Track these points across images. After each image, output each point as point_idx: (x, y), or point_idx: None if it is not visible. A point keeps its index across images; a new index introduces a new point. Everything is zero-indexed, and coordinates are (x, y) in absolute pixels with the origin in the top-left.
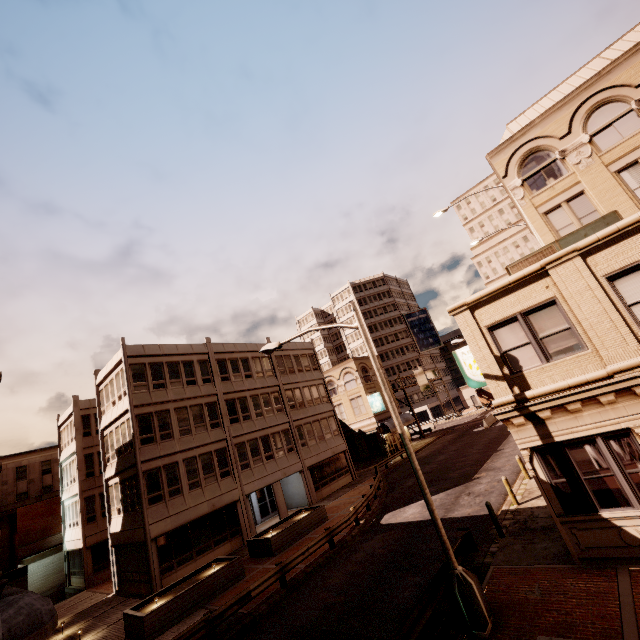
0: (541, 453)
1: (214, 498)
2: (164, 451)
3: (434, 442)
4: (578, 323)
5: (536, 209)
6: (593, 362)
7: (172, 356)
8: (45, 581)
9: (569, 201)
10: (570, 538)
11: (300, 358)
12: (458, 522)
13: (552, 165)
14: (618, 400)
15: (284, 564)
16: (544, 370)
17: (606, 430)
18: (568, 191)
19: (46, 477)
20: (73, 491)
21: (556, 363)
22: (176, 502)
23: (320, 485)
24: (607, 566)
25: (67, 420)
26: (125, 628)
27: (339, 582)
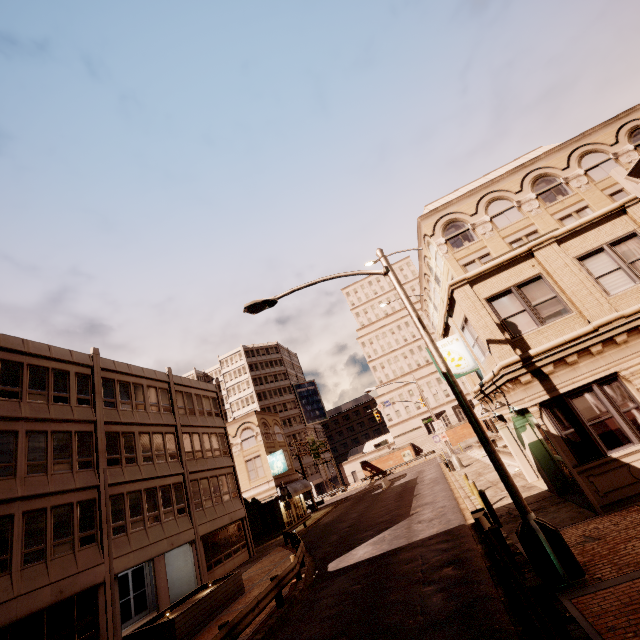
0: (548, 408)
1: (64, 579)
2: None
3: (333, 510)
4: (562, 292)
5: (457, 261)
6: (578, 322)
7: (40, 358)
8: None
9: (480, 259)
10: (589, 487)
11: (202, 399)
12: (432, 539)
13: (467, 232)
14: (604, 350)
15: (233, 624)
16: (540, 332)
17: (600, 376)
18: (479, 252)
19: None
20: None
21: (549, 325)
22: None
23: (213, 563)
24: (627, 506)
25: None
26: None
27: (322, 630)
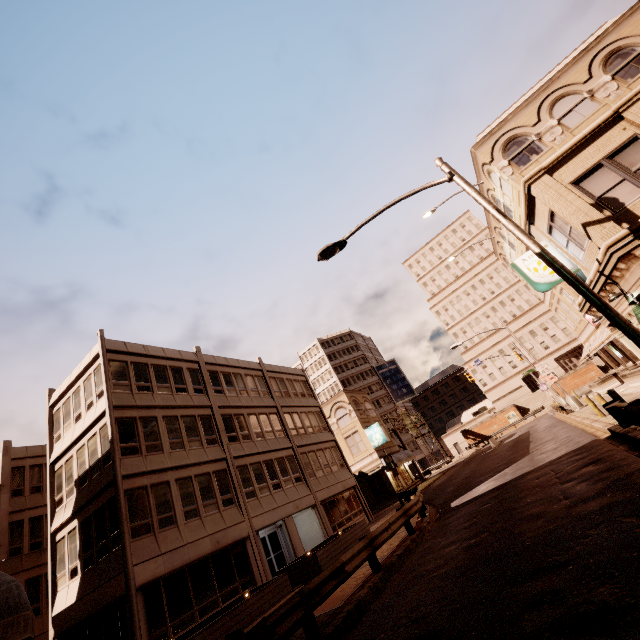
0: None
1: (218, 532)
2: (152, 465)
3: (442, 476)
4: None
5: None
6: None
7: (158, 359)
8: None
9: None
10: None
11: (293, 383)
12: (561, 457)
13: (532, 145)
14: None
15: (371, 537)
16: None
17: None
18: None
19: None
20: None
21: None
22: (169, 535)
23: (336, 525)
24: None
25: None
26: None
27: (459, 536)
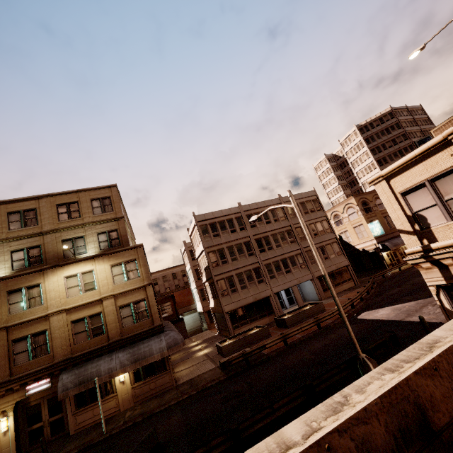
0: (446, 290)
1: (255, 294)
2: (224, 270)
3: None
4: None
5: None
6: None
7: (220, 217)
8: (194, 323)
9: None
10: None
11: (305, 204)
12: (410, 325)
13: None
14: None
15: (285, 334)
16: (449, 227)
17: None
18: None
19: (184, 278)
20: (194, 286)
21: None
22: (235, 296)
23: (327, 288)
24: None
25: (184, 252)
26: (217, 350)
27: (315, 348)
